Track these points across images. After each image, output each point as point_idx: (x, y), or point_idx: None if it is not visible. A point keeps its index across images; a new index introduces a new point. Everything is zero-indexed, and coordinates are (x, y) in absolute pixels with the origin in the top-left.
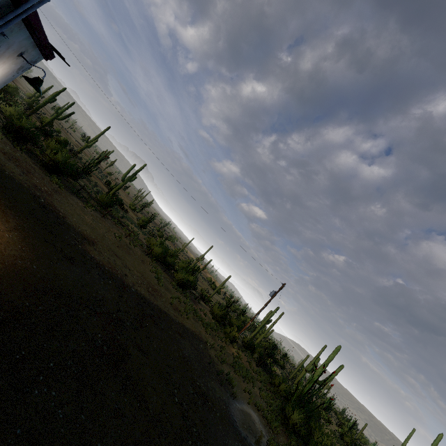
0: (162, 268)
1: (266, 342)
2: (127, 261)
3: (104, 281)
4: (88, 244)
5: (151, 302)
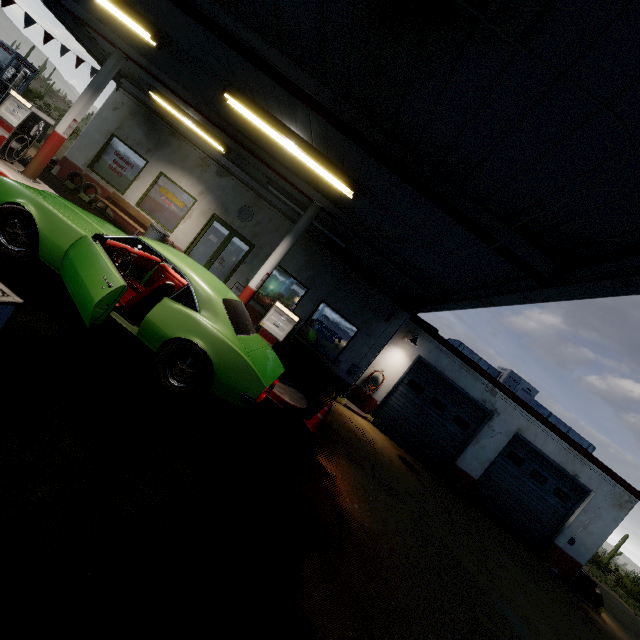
0: None
1: None
2: None
3: None
4: None
5: None
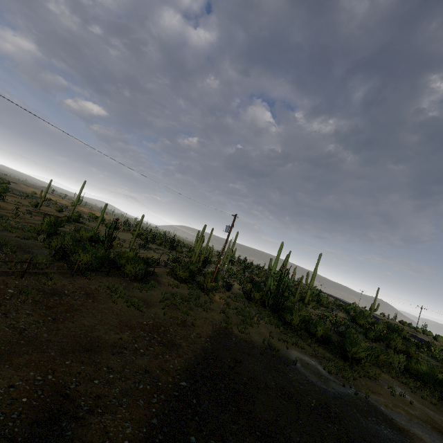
0: (99, 273)
1: (190, 252)
2: (97, 331)
3: None
4: (76, 422)
5: (192, 363)
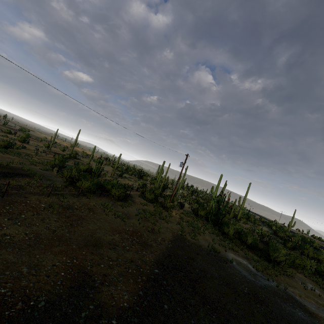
0: (94, 194)
1: (153, 180)
2: (98, 233)
3: (174, 322)
4: (94, 289)
5: (161, 257)
